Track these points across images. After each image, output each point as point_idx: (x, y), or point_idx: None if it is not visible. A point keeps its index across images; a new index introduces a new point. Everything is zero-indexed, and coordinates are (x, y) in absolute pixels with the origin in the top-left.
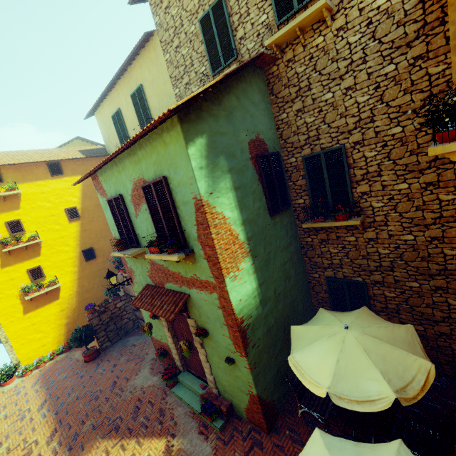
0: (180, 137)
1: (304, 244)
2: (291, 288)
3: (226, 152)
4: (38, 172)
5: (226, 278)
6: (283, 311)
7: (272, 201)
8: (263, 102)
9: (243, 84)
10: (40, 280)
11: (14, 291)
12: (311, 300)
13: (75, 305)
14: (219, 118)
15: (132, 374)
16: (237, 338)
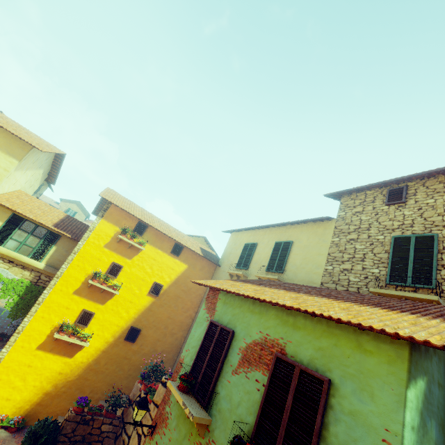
0: (401, 363)
1: None
2: None
3: (437, 416)
4: (166, 244)
5: None
6: None
7: None
8: None
9: None
10: (81, 326)
11: (57, 320)
12: None
13: (74, 377)
14: (440, 361)
15: None
16: None
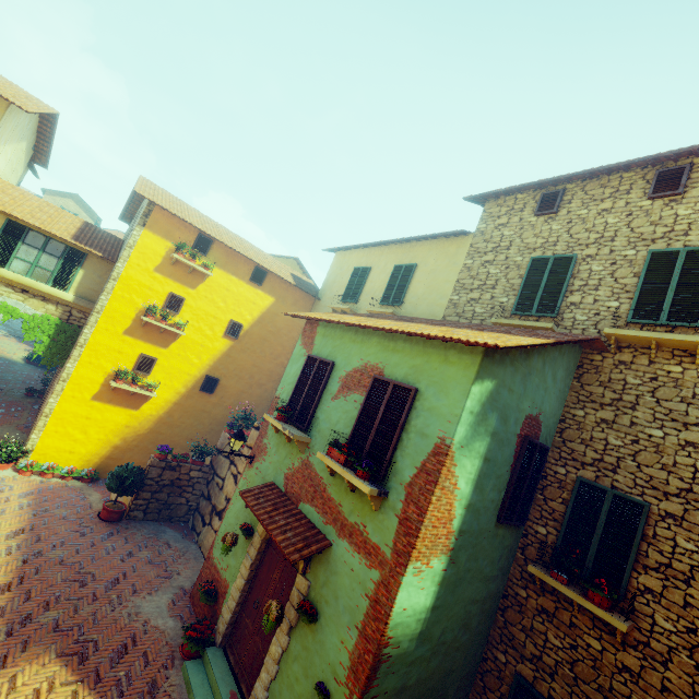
0: (473, 367)
1: (510, 594)
2: (460, 647)
3: (502, 412)
4: (242, 269)
5: (411, 563)
6: (433, 675)
7: (509, 503)
8: (564, 383)
9: (556, 352)
10: (141, 374)
11: (109, 366)
12: (469, 691)
13: (145, 431)
14: (517, 372)
15: (145, 588)
16: (363, 664)
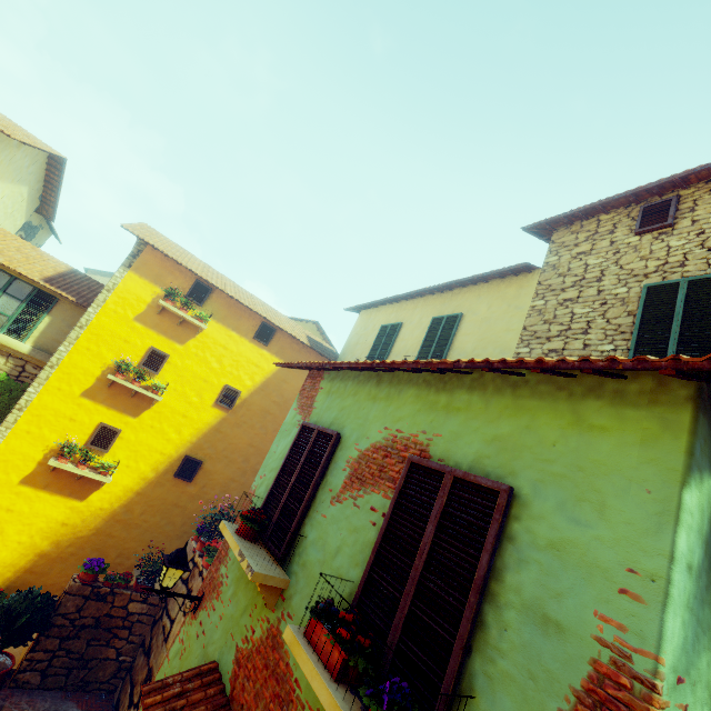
0: (672, 438)
1: None
2: None
3: None
4: (245, 324)
5: None
6: None
7: None
8: None
9: None
10: (97, 450)
11: (54, 438)
12: None
13: (88, 532)
14: None
15: None
16: None
